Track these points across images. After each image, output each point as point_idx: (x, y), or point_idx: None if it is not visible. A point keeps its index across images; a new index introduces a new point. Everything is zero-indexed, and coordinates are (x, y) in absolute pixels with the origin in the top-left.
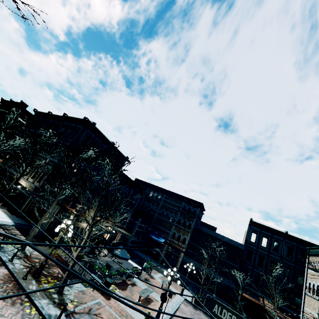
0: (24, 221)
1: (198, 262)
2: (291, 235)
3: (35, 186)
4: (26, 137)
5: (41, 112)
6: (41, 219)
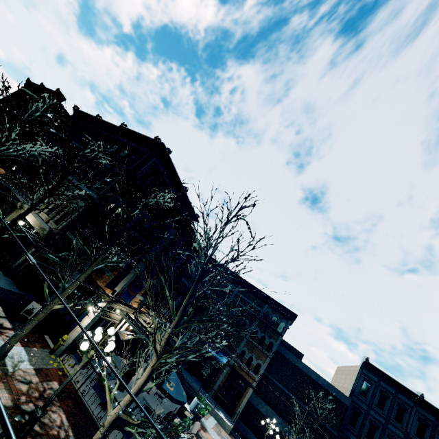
0: (15, 286)
1: (271, 408)
2: (428, 402)
3: (50, 229)
4: (52, 145)
5: (85, 113)
6: (52, 301)
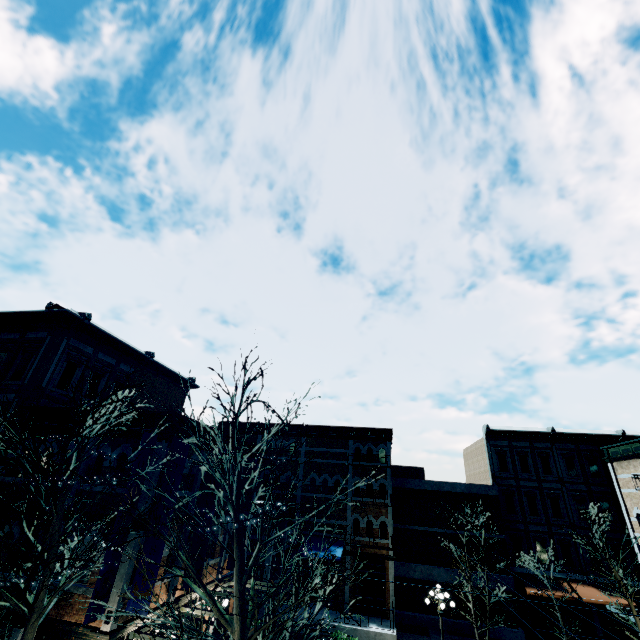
0: None
1: (425, 565)
2: (561, 433)
3: None
4: None
5: None
6: None
